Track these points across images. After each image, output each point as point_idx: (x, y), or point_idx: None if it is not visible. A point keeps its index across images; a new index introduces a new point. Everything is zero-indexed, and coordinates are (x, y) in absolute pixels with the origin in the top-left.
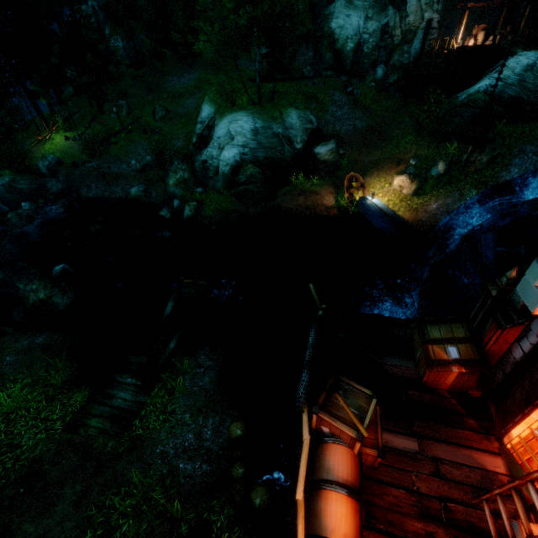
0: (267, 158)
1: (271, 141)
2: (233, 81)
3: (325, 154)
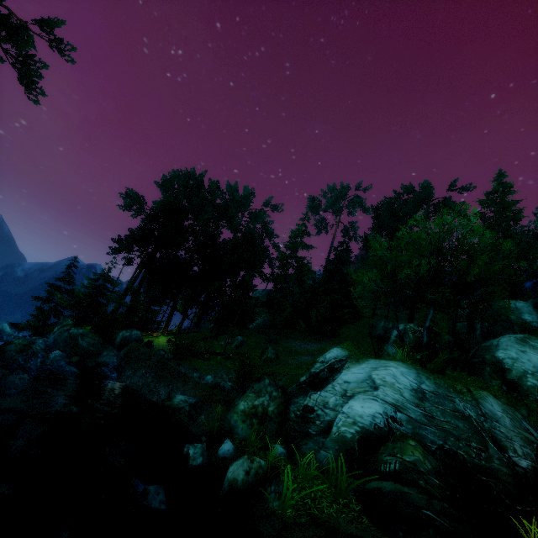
0: (446, 451)
1: (452, 422)
2: None
3: None
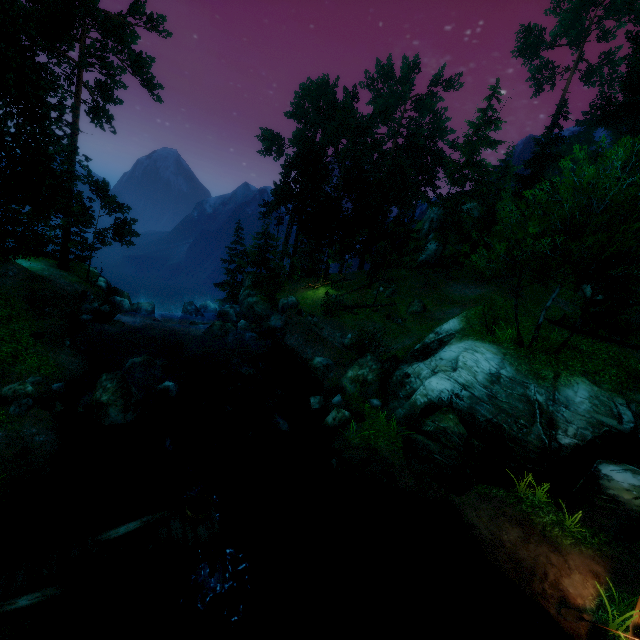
0: (492, 423)
1: (513, 403)
2: (526, 312)
3: (625, 487)
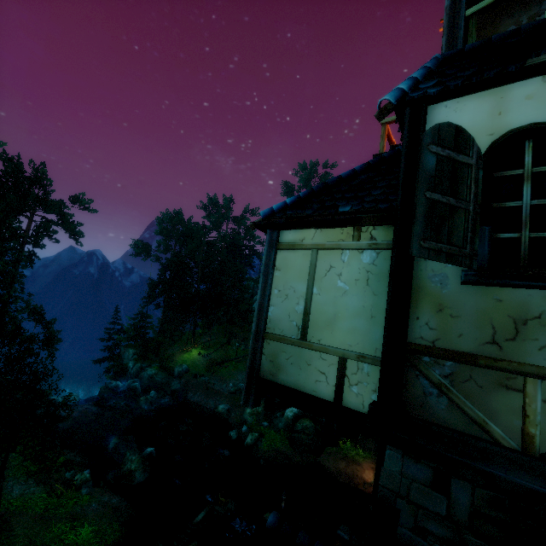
0: None
1: None
2: None
3: None
